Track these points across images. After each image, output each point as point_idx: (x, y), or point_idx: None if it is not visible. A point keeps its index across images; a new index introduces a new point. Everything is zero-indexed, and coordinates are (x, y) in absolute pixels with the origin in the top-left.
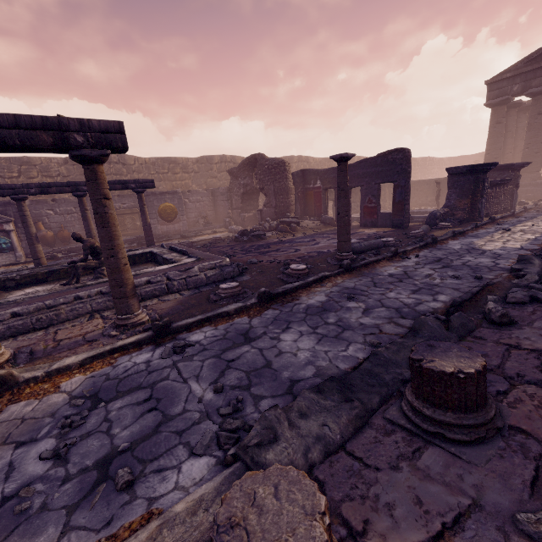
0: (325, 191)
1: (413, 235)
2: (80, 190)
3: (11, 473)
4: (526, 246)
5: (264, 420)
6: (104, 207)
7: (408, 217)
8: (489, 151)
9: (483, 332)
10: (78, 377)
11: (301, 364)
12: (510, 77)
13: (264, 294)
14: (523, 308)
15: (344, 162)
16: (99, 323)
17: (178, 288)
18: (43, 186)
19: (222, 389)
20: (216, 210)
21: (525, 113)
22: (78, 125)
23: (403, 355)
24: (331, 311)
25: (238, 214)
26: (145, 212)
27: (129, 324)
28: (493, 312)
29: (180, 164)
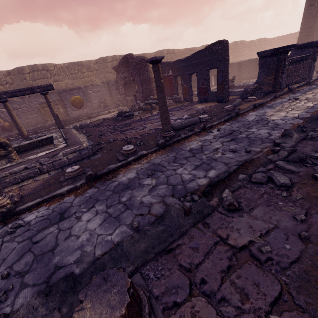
0: (175, 78)
1: (225, 109)
2: (2, 98)
3: None
4: (301, 115)
5: None
6: None
7: (228, 93)
8: (302, 30)
9: (214, 217)
10: None
11: (75, 248)
12: None
13: (90, 176)
14: (258, 189)
15: (156, 64)
16: None
17: (47, 170)
18: None
19: (7, 276)
20: (111, 96)
21: None
22: None
23: (138, 246)
24: (130, 188)
25: (124, 98)
26: (51, 107)
27: None
28: (224, 200)
29: (85, 66)
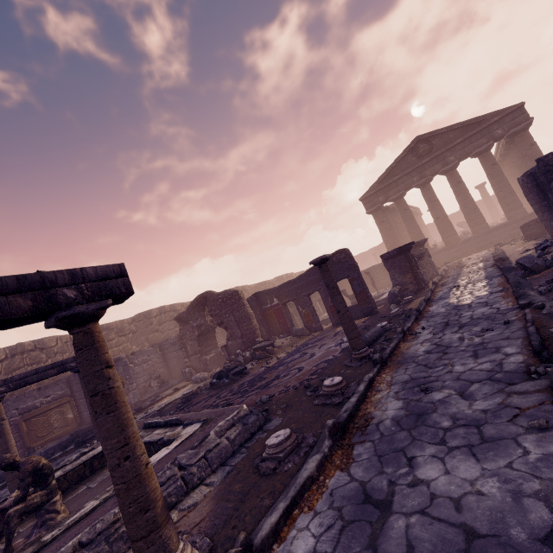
0: (285, 306)
1: (395, 314)
2: None
3: None
4: (492, 290)
5: None
6: (107, 381)
7: (374, 302)
8: (387, 241)
9: None
10: None
11: (510, 503)
12: (373, 193)
13: (335, 427)
14: None
15: (324, 263)
16: None
17: (199, 476)
18: None
19: None
20: (168, 364)
21: (393, 213)
22: (68, 277)
23: None
24: (428, 413)
25: (197, 360)
26: None
27: None
28: None
29: (115, 329)
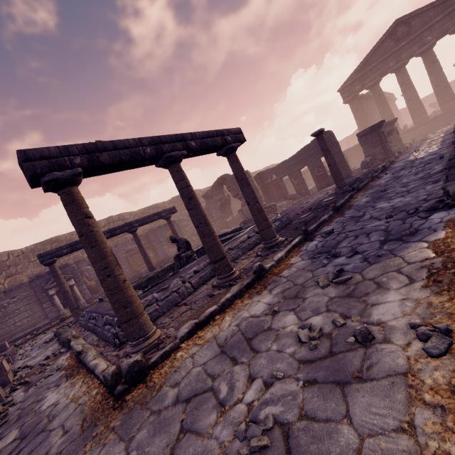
0: (281, 180)
1: (366, 172)
2: (134, 227)
3: (344, 264)
4: (442, 147)
5: (451, 184)
6: (245, 175)
7: (350, 169)
8: (361, 127)
9: None
10: (293, 259)
11: (413, 199)
12: (350, 83)
13: (334, 207)
14: None
15: (320, 134)
16: (247, 259)
17: None
18: (111, 231)
19: (391, 215)
20: None
21: (368, 101)
22: (227, 132)
23: None
24: (384, 195)
25: (221, 222)
26: (175, 231)
27: (279, 243)
28: None
29: (160, 207)
